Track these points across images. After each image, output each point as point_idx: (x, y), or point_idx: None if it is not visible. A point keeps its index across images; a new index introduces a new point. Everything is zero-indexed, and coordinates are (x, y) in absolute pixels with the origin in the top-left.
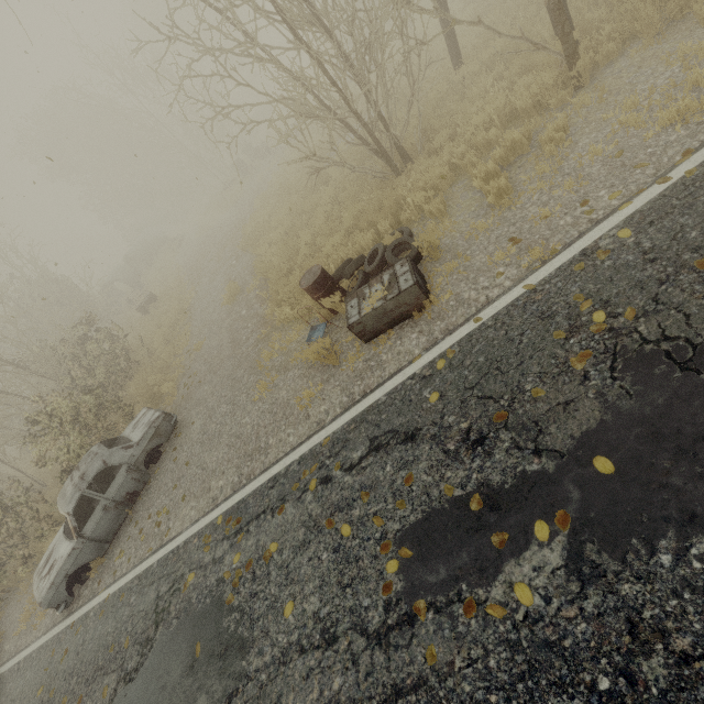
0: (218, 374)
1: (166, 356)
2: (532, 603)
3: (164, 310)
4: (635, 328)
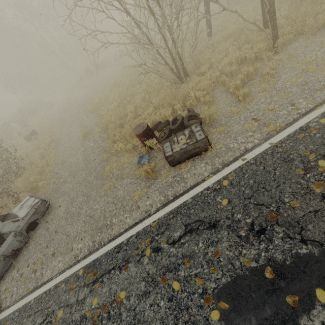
0: (76, 178)
1: (42, 165)
2: None
3: (41, 140)
4: None
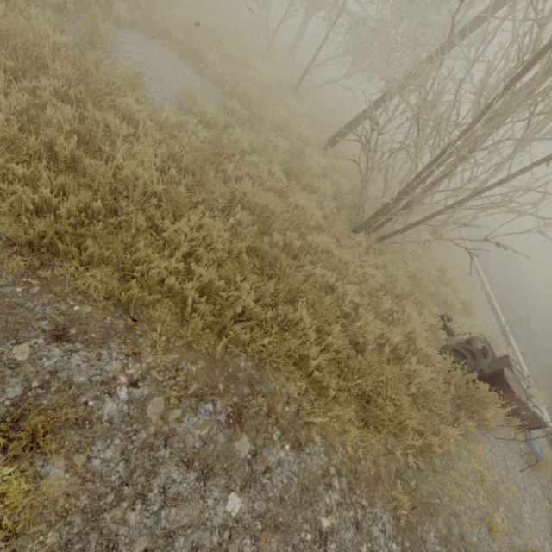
0: None
1: None
2: None
3: None
4: None
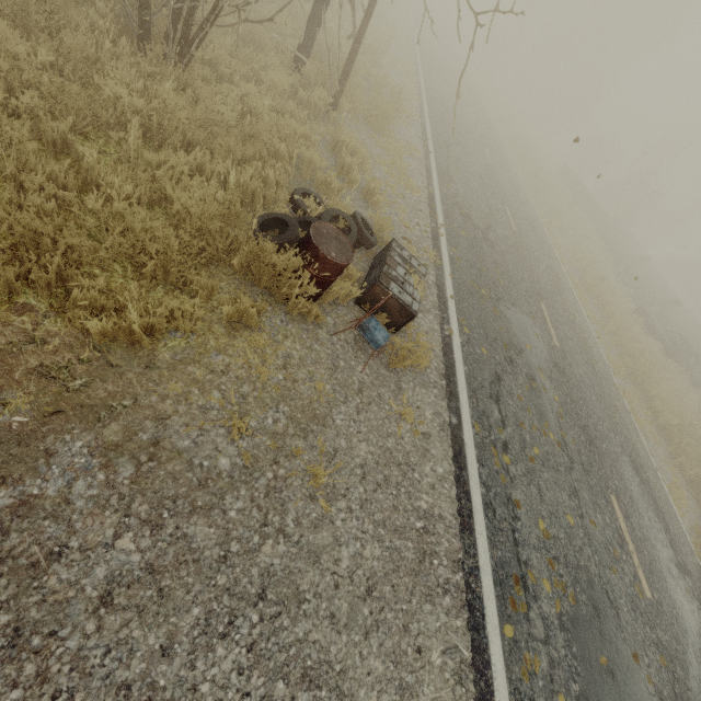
0: None
1: None
2: (558, 398)
3: None
4: (492, 296)
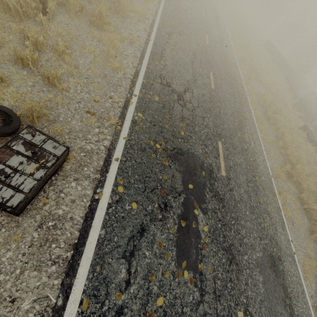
0: None
1: None
2: (207, 228)
3: None
4: (167, 147)
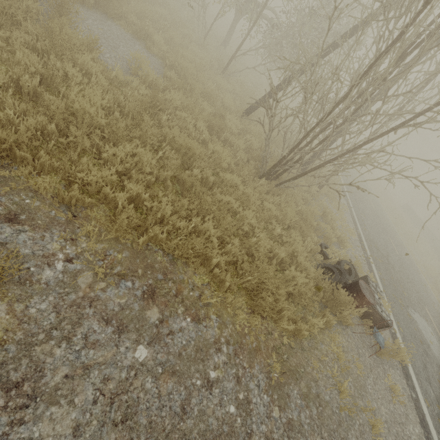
0: None
1: None
2: None
3: None
4: (404, 304)
